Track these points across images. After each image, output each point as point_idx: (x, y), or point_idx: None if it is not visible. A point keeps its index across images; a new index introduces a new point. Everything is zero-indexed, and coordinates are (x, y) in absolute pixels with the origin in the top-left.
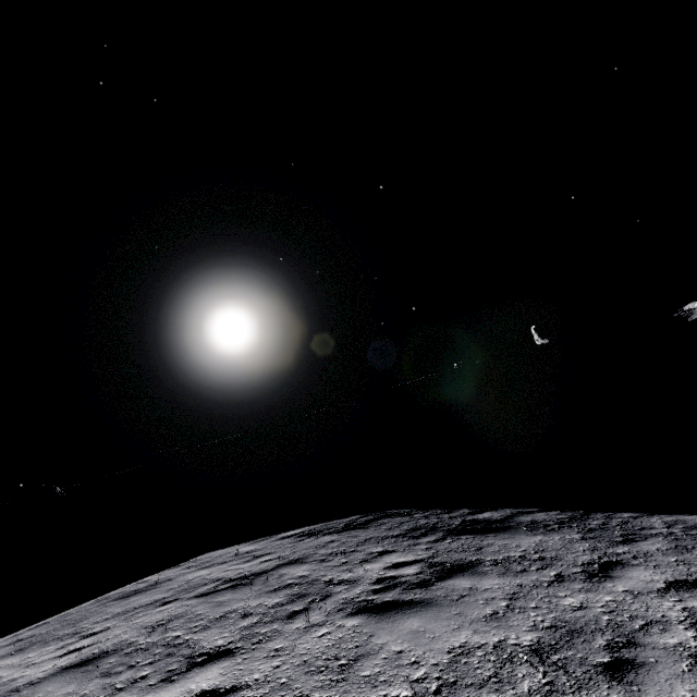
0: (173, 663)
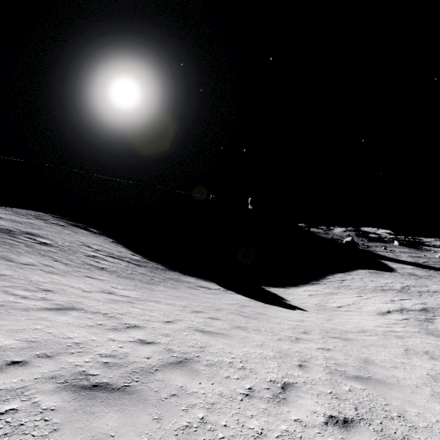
0: (15, 216)
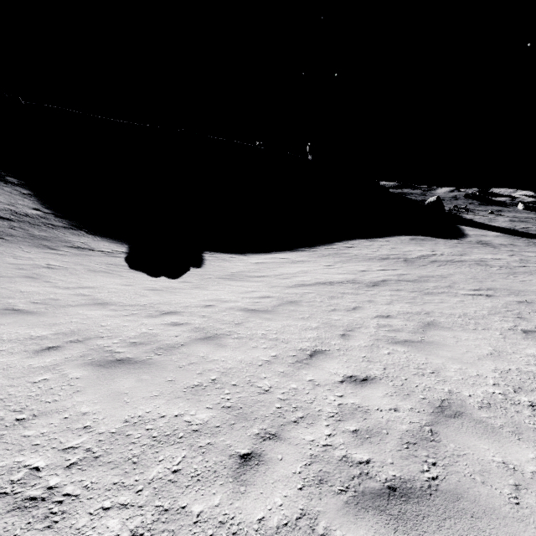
0: None
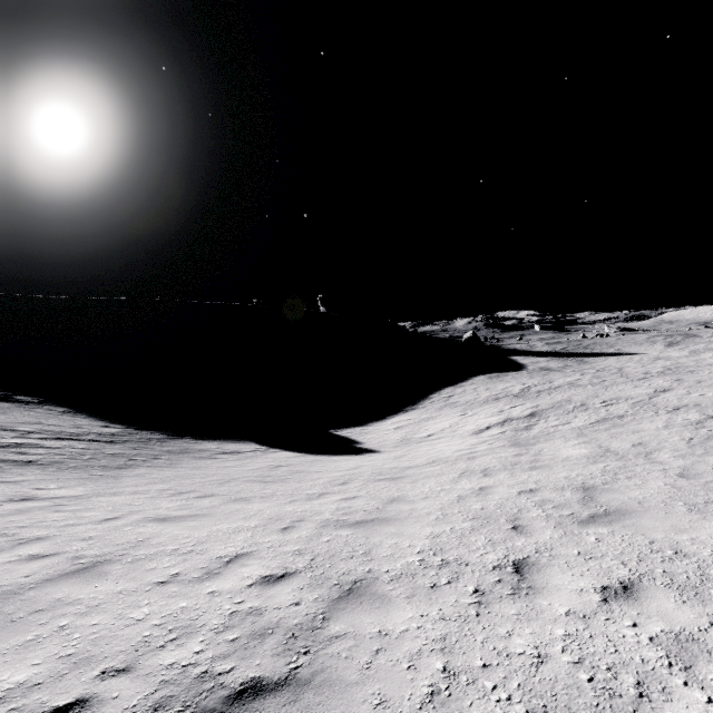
0: None
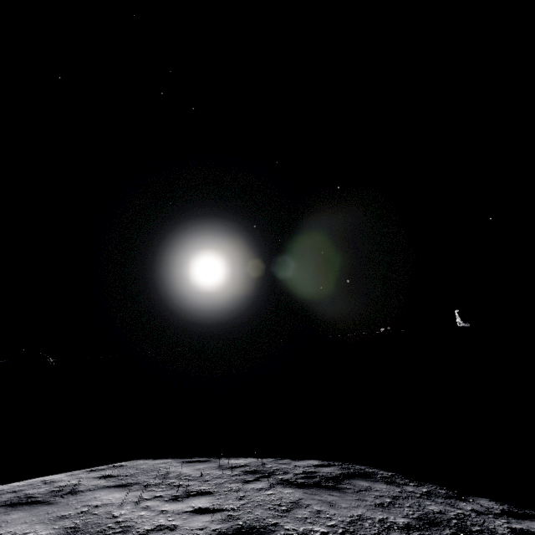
0: None
